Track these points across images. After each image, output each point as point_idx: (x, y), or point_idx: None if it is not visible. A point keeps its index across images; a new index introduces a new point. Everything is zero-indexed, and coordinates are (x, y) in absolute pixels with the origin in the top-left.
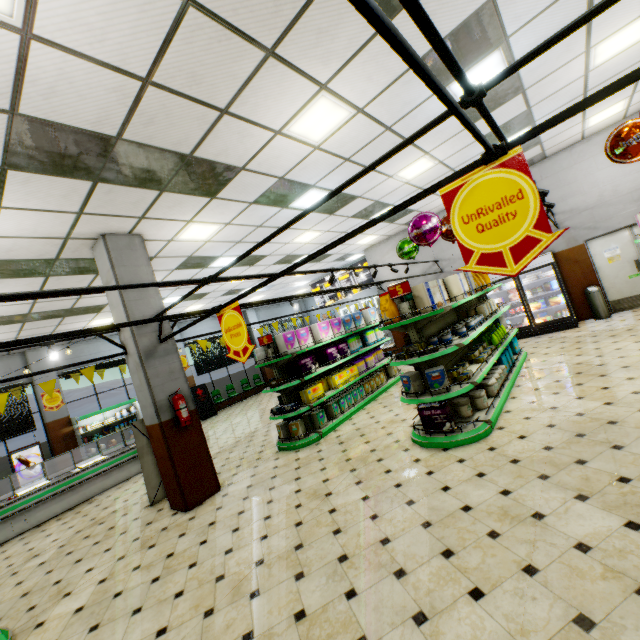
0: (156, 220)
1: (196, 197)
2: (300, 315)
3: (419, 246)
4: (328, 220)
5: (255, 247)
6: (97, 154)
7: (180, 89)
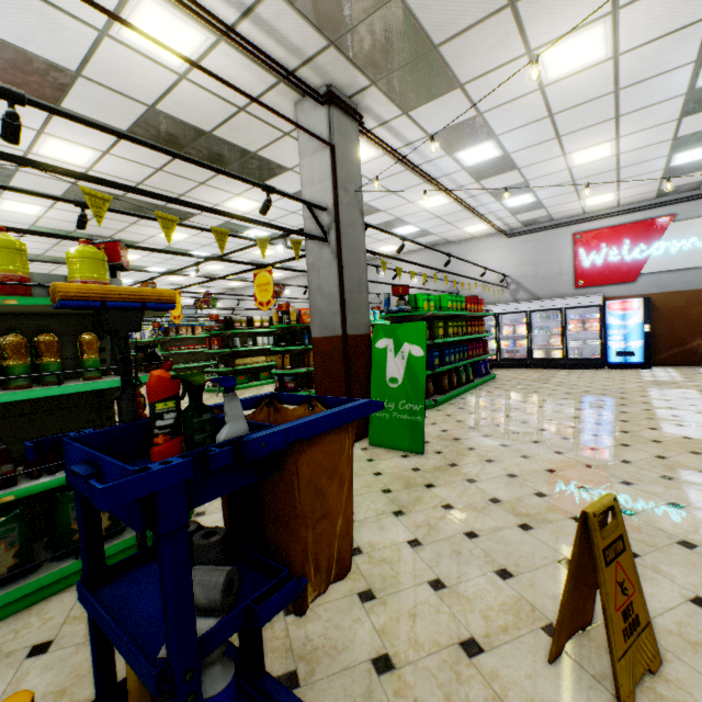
0: None
1: None
2: (207, 319)
3: (234, 303)
4: None
5: None
6: None
7: (36, 268)
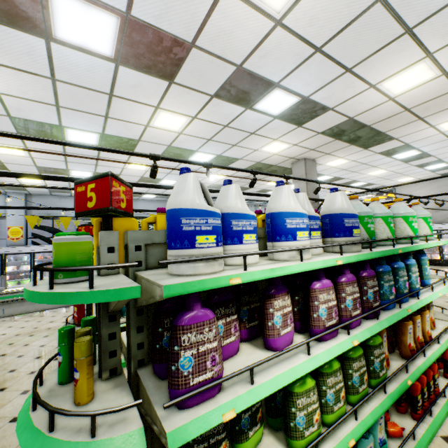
0: (330, 155)
1: (359, 148)
2: None
3: (445, 190)
4: (399, 165)
5: (419, 181)
6: (352, 130)
7: (415, 112)
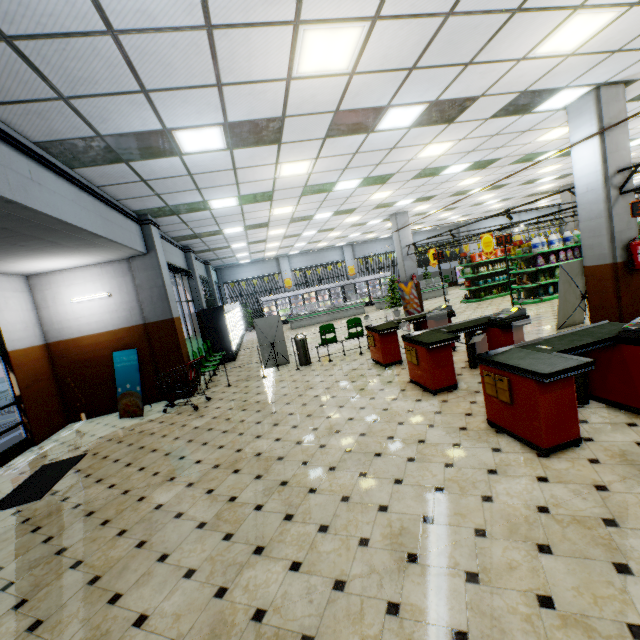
0: None
1: None
2: None
3: None
4: None
5: None
6: None
7: None
